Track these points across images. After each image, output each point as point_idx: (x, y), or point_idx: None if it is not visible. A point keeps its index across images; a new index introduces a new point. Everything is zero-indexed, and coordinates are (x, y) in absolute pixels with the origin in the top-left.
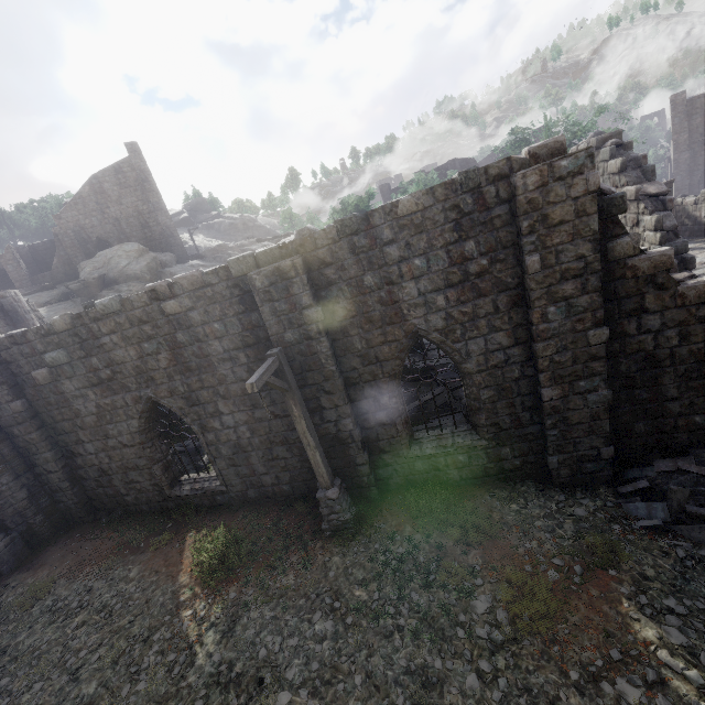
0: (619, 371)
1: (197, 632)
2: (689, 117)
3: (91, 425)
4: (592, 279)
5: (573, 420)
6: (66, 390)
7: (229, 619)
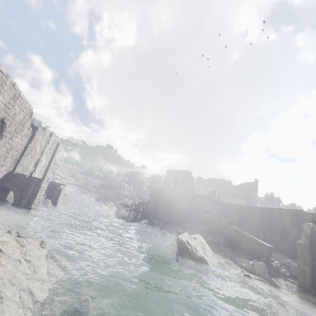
0: None
1: None
2: None
3: (232, 218)
4: None
5: None
6: (232, 212)
7: None
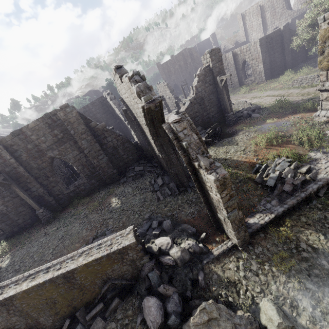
0: (109, 152)
1: (1, 264)
2: (163, 70)
3: None
4: (88, 133)
5: (103, 166)
6: None
7: (12, 256)
